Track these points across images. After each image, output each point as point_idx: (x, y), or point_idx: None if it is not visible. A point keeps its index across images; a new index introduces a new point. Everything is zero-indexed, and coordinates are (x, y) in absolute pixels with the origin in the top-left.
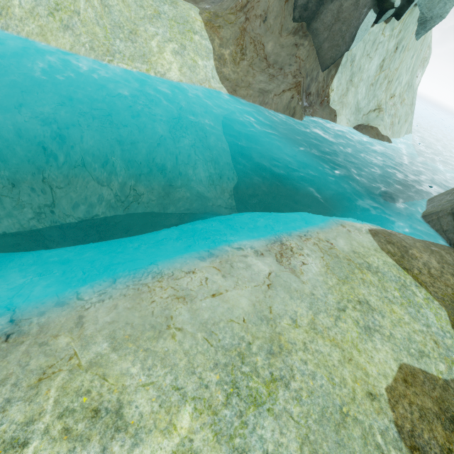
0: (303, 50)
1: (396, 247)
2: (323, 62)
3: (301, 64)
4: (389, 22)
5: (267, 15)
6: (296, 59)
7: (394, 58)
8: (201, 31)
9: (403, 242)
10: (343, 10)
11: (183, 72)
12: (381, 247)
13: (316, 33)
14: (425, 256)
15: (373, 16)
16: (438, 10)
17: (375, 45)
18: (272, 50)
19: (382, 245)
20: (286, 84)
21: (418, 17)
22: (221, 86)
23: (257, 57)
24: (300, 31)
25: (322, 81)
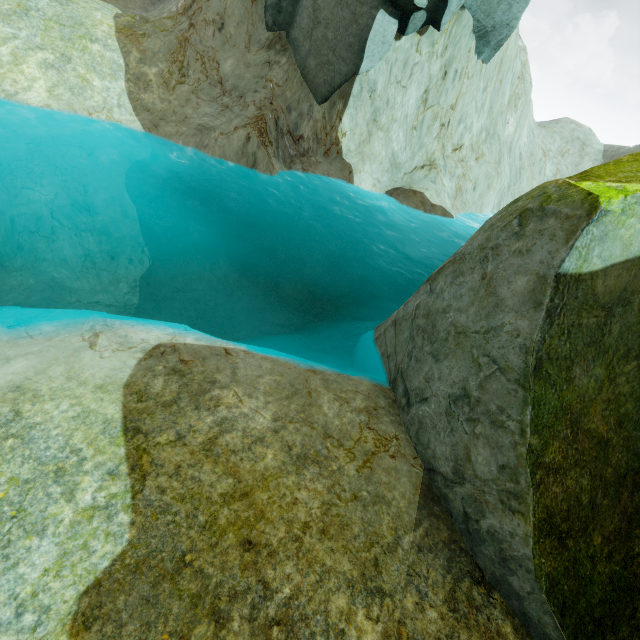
0: (279, 70)
1: (181, 383)
2: (315, 89)
3: (276, 90)
4: (425, 33)
5: (225, 21)
6: (266, 83)
7: (445, 88)
8: (107, 39)
9: (220, 374)
10: (321, 6)
11: (56, 93)
12: (129, 382)
13: (297, 45)
14: (251, 404)
15: (390, 22)
16: (502, 15)
17: (409, 68)
18: (233, 70)
19: (145, 376)
20: (243, 118)
21: (472, 26)
22: (134, 118)
23: (207, 81)
24: (277, 44)
25: (322, 120)
